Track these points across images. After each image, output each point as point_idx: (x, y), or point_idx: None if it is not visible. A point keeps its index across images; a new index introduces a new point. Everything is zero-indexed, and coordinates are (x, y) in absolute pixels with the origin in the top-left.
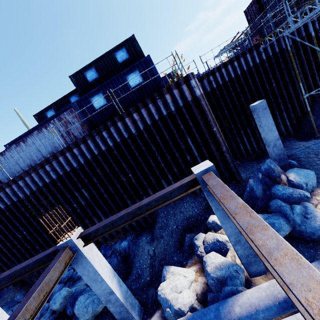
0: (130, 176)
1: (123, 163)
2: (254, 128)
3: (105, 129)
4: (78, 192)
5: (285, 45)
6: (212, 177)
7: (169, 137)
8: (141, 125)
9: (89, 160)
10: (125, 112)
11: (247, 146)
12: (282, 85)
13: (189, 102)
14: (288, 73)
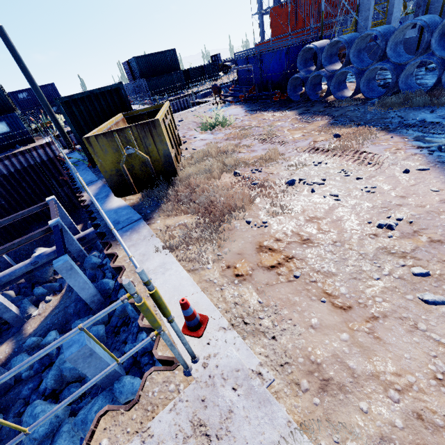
0: (3, 203)
1: None
2: None
3: None
4: None
5: None
6: (52, 202)
7: (37, 178)
8: (12, 169)
9: None
10: None
11: None
12: None
13: (51, 158)
14: None
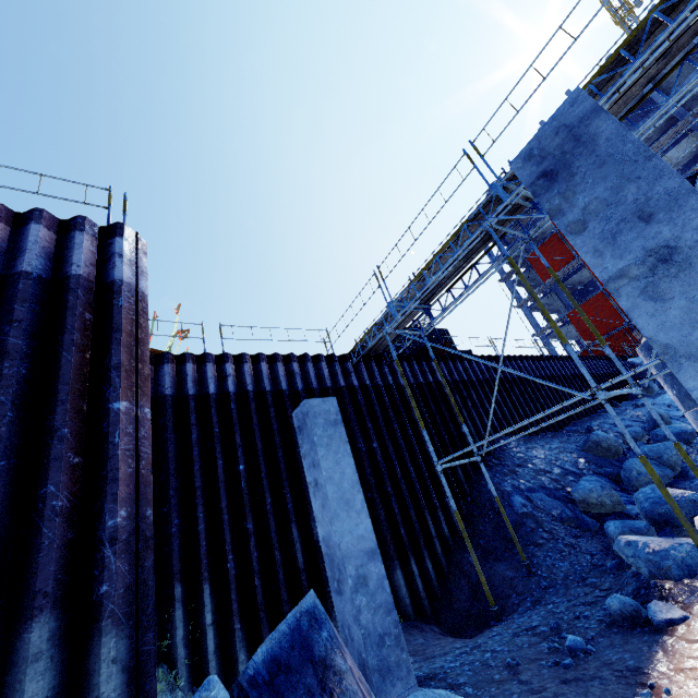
0: None
1: None
2: (321, 554)
3: None
4: None
5: (393, 382)
6: None
7: None
8: None
9: None
10: None
11: None
12: (393, 453)
13: (69, 278)
14: (403, 433)
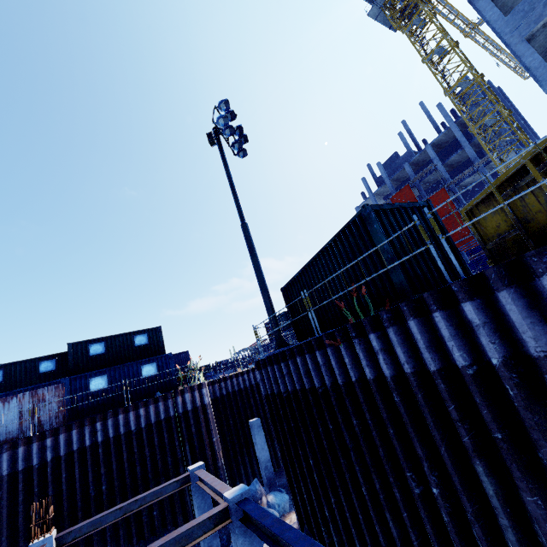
0: (103, 489)
1: (103, 467)
2: None
3: (102, 419)
4: (9, 511)
5: None
6: (201, 471)
7: (168, 441)
8: (144, 422)
9: (60, 457)
10: (132, 405)
11: (249, 469)
12: None
13: (197, 407)
14: None
